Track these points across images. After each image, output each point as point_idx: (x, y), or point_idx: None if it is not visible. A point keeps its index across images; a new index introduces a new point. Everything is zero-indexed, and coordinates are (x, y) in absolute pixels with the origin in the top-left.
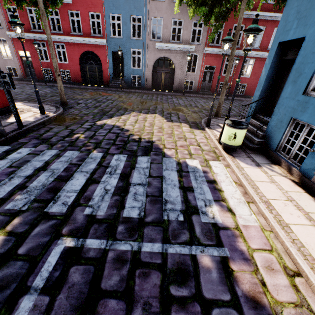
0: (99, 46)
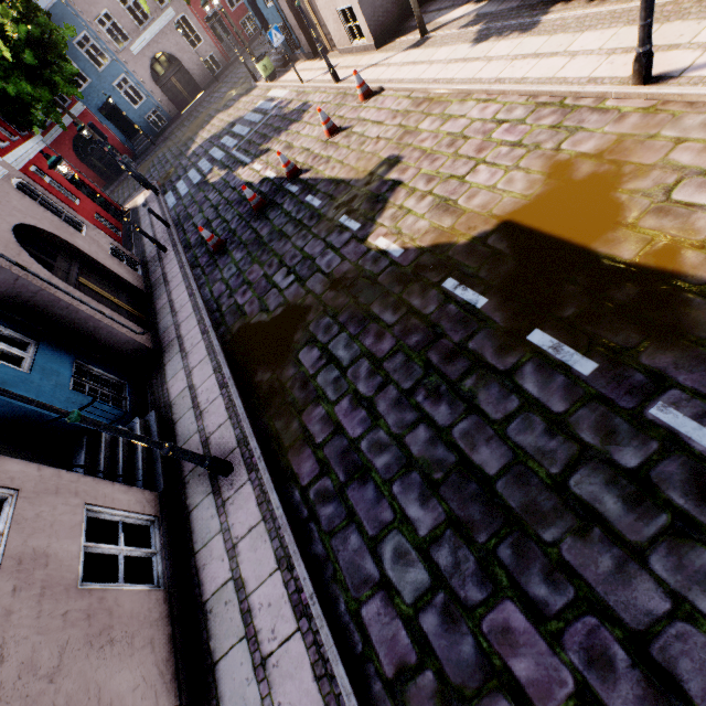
0: (80, 118)
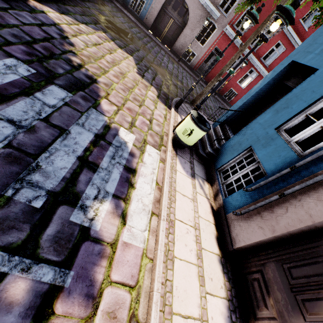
0: None
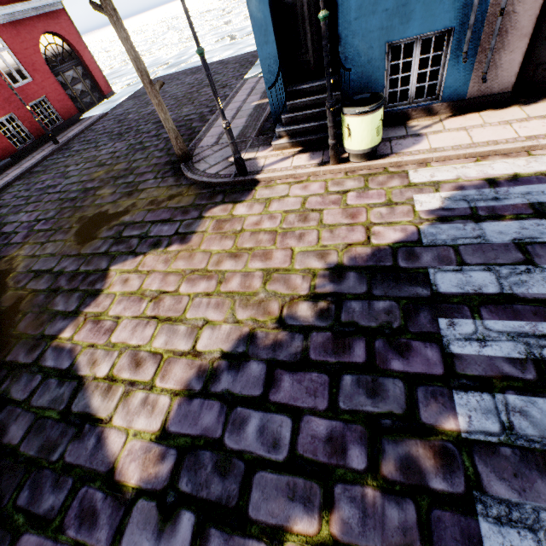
0: None
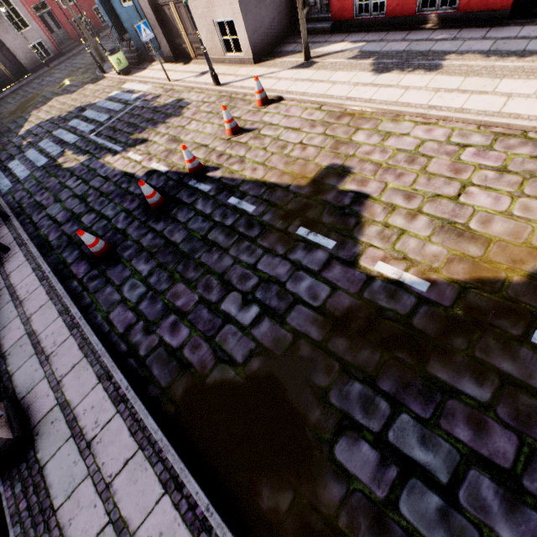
0: None
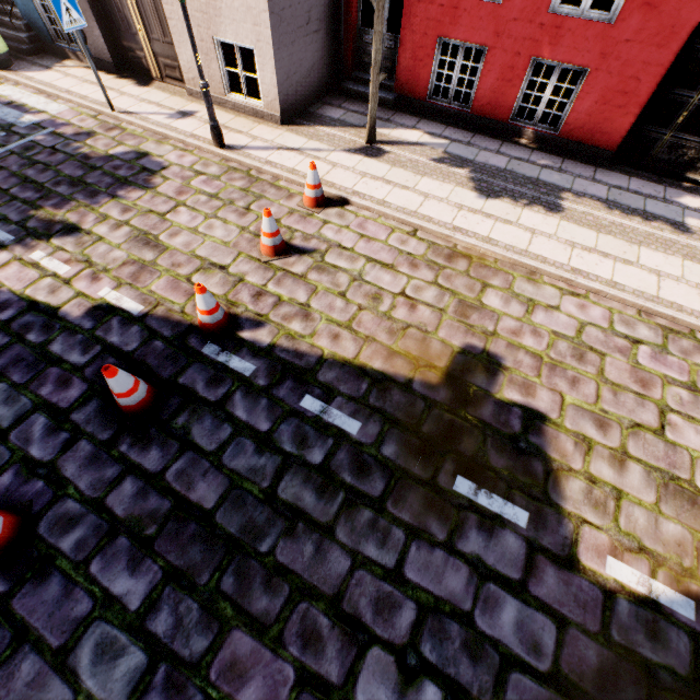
0: None
